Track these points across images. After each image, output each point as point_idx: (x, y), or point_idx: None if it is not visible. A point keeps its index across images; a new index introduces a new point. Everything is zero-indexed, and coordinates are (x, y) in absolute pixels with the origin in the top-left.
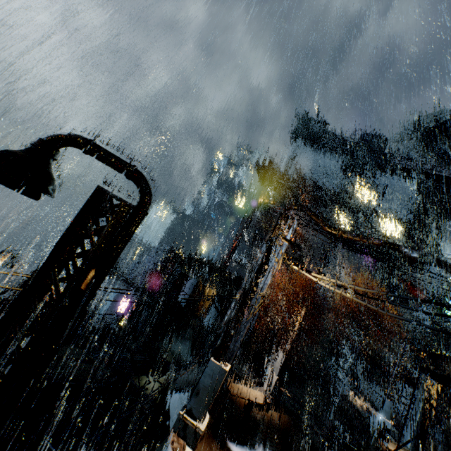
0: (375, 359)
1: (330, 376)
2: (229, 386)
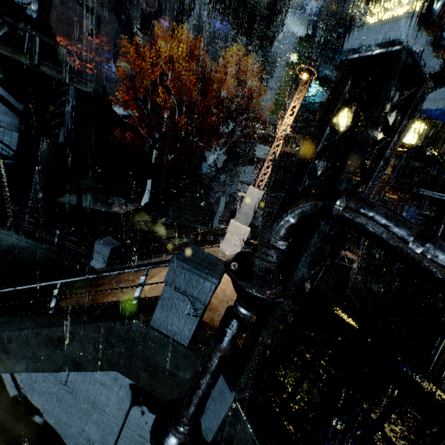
0: (234, 149)
1: (204, 175)
2: (206, 311)
